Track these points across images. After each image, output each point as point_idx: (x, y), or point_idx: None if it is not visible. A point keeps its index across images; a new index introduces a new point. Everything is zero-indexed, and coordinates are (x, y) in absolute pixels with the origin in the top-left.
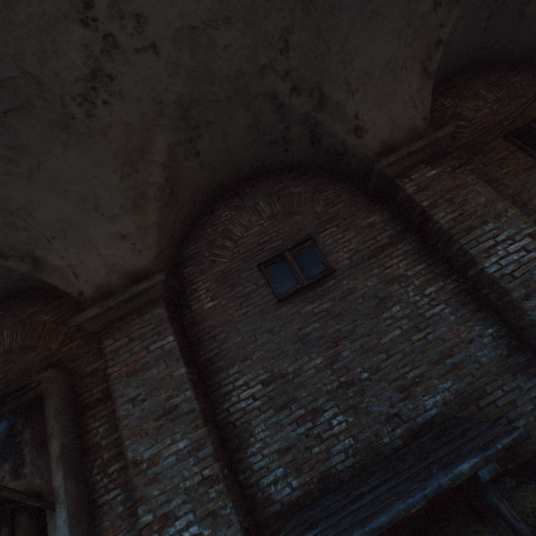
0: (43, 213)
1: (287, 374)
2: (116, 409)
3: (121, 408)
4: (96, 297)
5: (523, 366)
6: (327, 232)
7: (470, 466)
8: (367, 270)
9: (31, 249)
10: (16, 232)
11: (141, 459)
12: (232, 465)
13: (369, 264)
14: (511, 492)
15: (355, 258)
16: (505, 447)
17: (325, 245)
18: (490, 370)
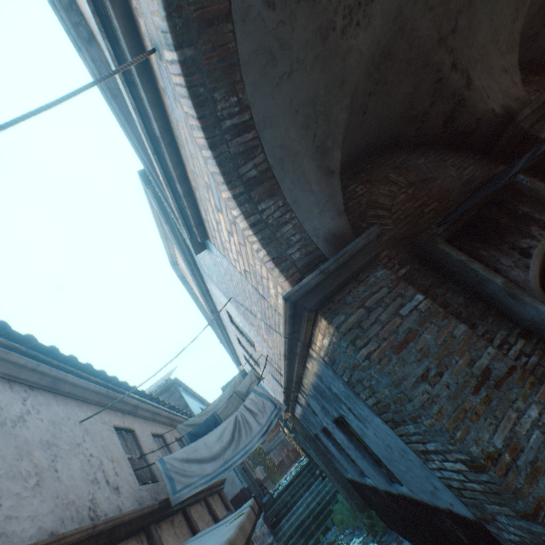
0: (479, 36)
1: None
2: None
3: None
4: (503, 114)
5: None
6: None
7: None
8: None
9: (466, 68)
10: (465, 48)
11: None
12: None
13: None
14: None
15: None
16: None
17: None
18: None
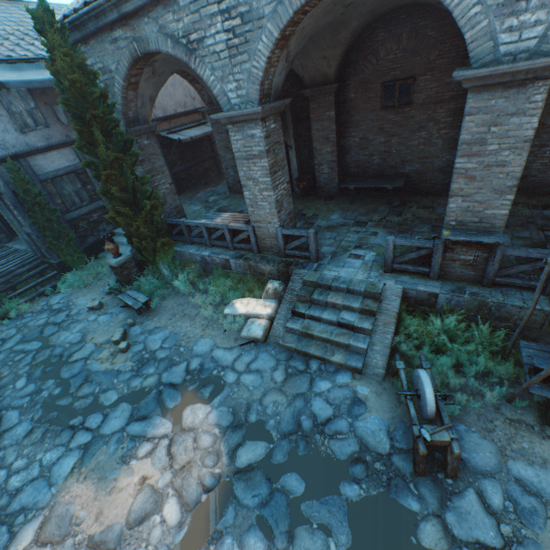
0: None
1: (369, 140)
2: (311, 131)
3: (313, 131)
4: (308, 81)
5: (445, 172)
6: (425, 78)
7: (386, 186)
8: (426, 111)
9: None
10: None
11: (316, 148)
12: (340, 159)
13: (429, 108)
14: (405, 195)
15: (426, 101)
16: (396, 187)
17: (418, 87)
18: (434, 169)
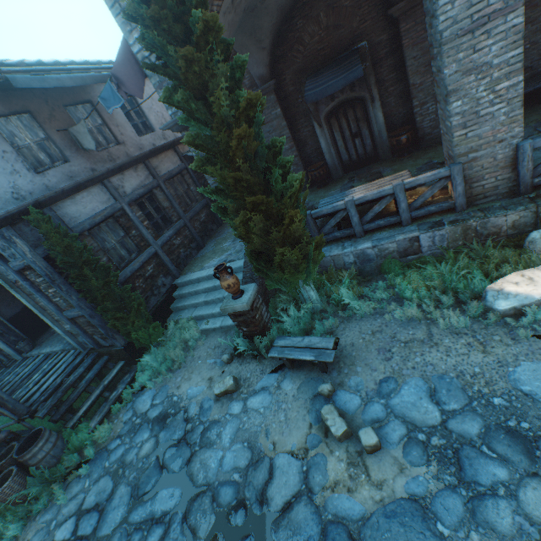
0: None
1: None
2: (405, 63)
3: (408, 62)
4: None
5: None
6: None
7: None
8: None
9: None
10: None
11: (415, 84)
12: None
13: None
14: None
15: None
16: None
17: None
18: None
